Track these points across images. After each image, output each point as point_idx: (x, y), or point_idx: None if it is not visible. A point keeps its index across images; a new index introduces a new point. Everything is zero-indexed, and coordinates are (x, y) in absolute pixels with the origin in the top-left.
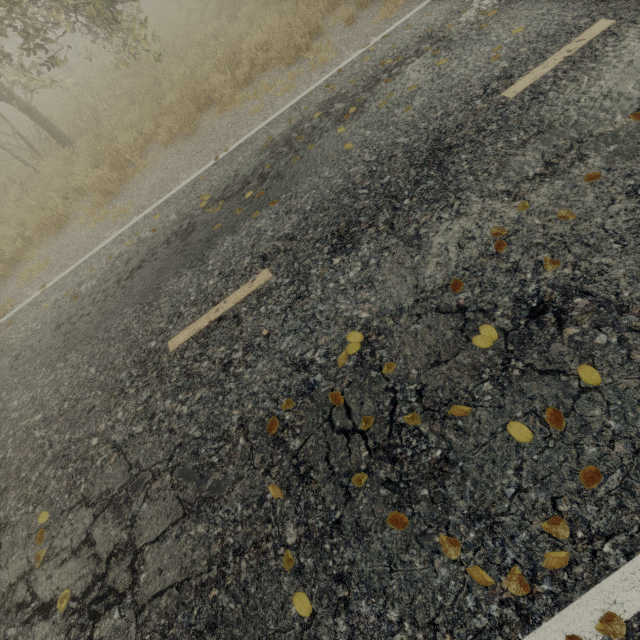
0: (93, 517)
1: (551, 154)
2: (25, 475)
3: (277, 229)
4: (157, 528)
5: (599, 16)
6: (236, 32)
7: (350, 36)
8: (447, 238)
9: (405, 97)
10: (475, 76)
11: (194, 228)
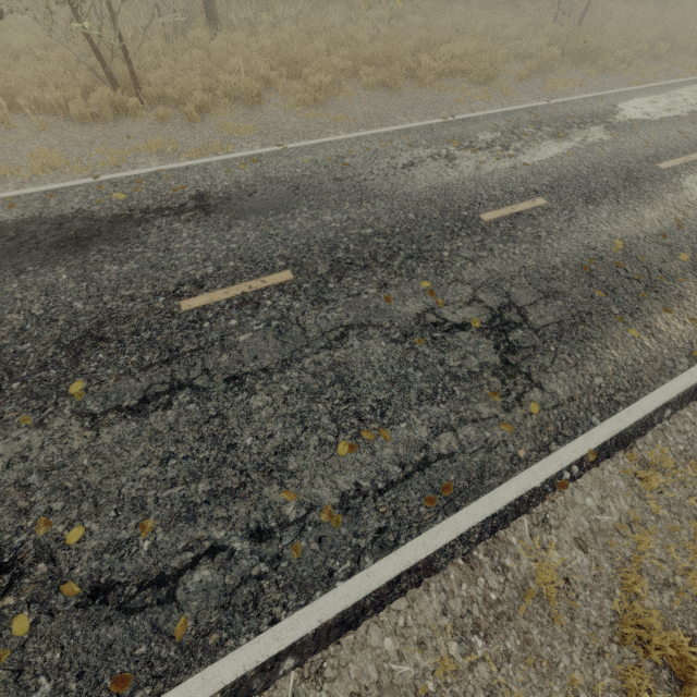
0: (473, 290)
1: (690, 199)
2: (384, 261)
3: (537, 180)
4: (529, 300)
5: (695, 151)
6: (421, 33)
7: (524, 89)
8: (651, 216)
9: (597, 143)
10: (638, 150)
11: (456, 157)
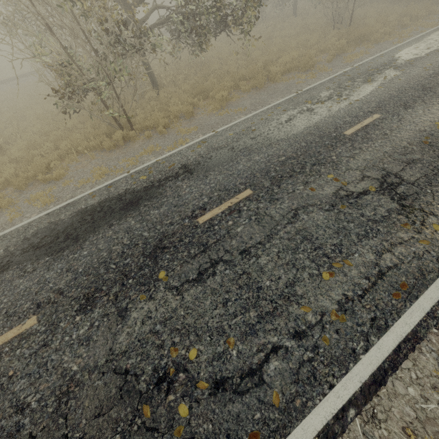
0: (360, 172)
1: None
2: (299, 171)
3: (368, 106)
4: (398, 168)
5: None
6: (264, 57)
7: (333, 65)
8: None
9: (394, 77)
10: (422, 73)
11: (313, 108)
